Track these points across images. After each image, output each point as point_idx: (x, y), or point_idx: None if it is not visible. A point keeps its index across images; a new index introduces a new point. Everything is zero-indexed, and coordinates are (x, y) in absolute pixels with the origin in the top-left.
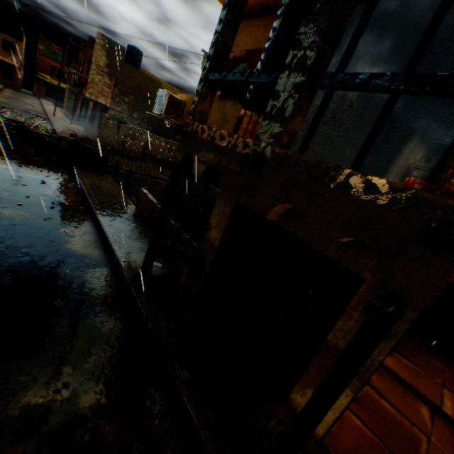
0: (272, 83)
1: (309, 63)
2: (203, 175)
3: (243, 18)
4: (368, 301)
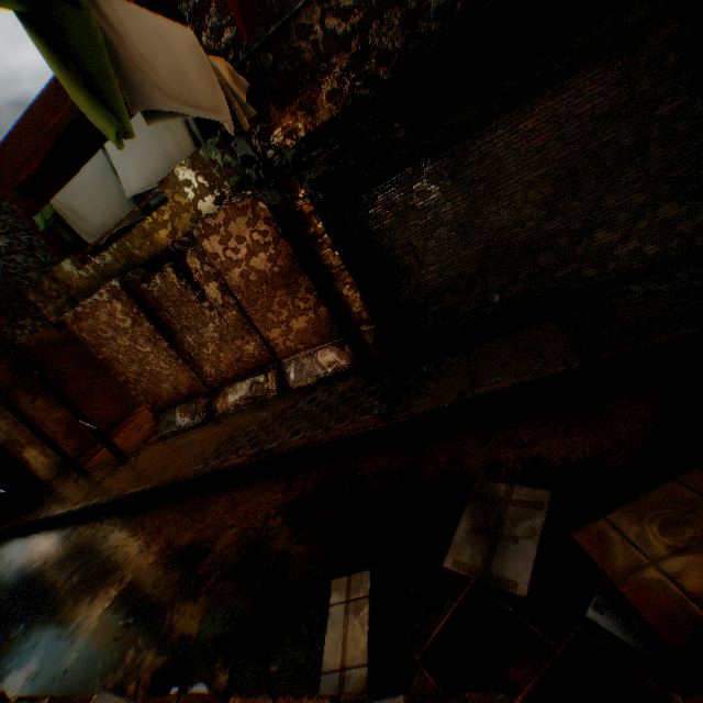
0: None
1: None
2: None
3: None
4: None
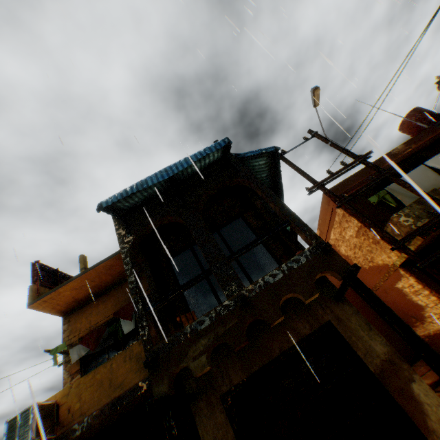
0: (207, 275)
1: (222, 255)
2: (208, 363)
3: (73, 311)
4: (350, 267)
